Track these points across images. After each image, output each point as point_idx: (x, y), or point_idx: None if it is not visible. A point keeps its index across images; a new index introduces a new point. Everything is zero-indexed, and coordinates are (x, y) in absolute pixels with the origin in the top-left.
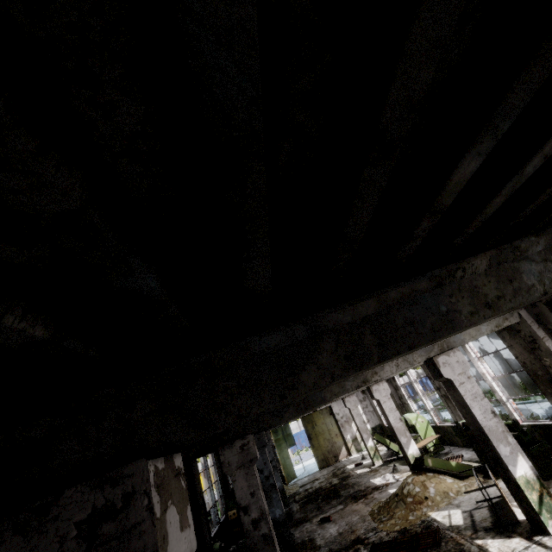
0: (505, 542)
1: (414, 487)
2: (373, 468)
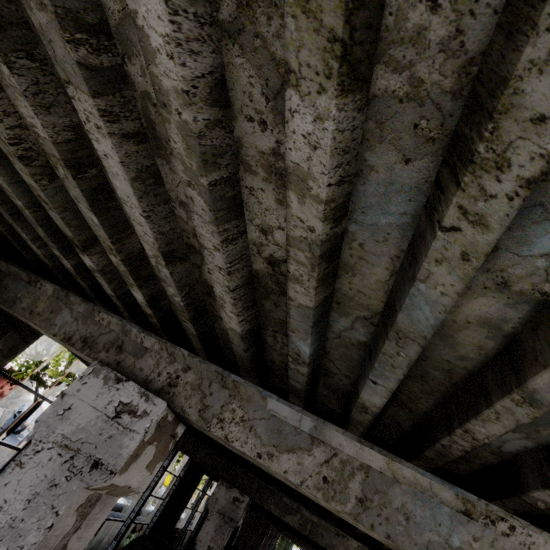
0: None
1: None
2: None
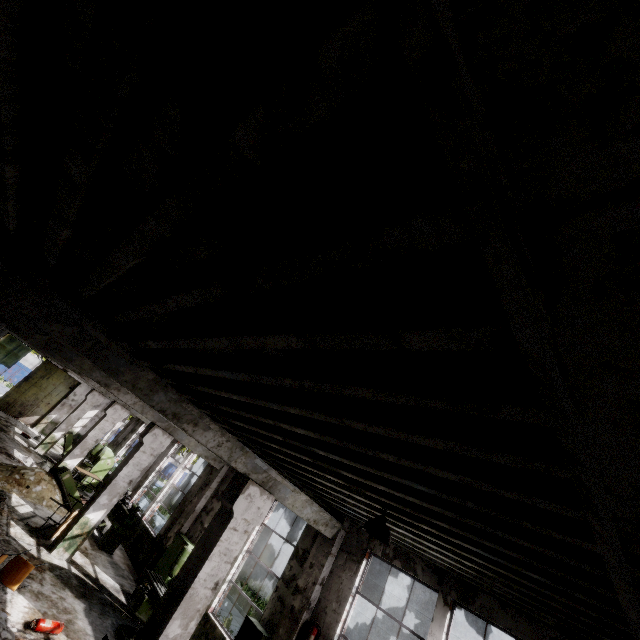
0: (25, 535)
1: (33, 475)
2: (30, 448)
